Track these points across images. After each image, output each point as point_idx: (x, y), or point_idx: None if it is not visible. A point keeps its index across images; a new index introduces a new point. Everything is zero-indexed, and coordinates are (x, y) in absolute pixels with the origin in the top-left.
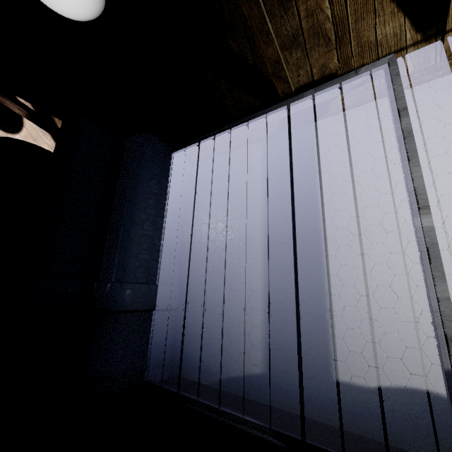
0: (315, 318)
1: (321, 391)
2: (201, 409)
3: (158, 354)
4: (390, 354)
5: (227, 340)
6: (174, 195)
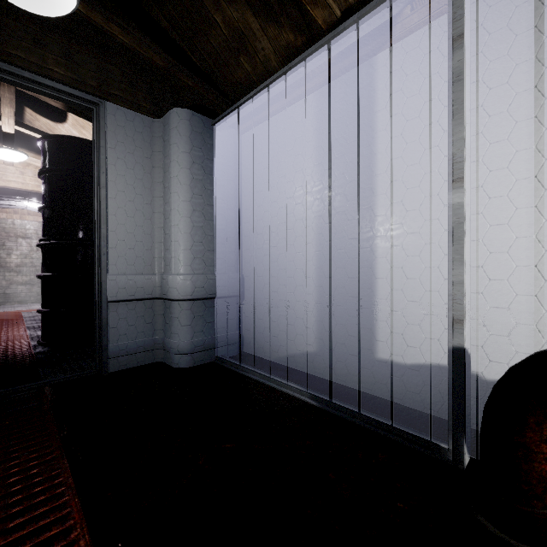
0: (362, 302)
1: (364, 367)
2: (257, 378)
3: (225, 335)
4: (429, 335)
5: (285, 323)
6: (222, 177)
